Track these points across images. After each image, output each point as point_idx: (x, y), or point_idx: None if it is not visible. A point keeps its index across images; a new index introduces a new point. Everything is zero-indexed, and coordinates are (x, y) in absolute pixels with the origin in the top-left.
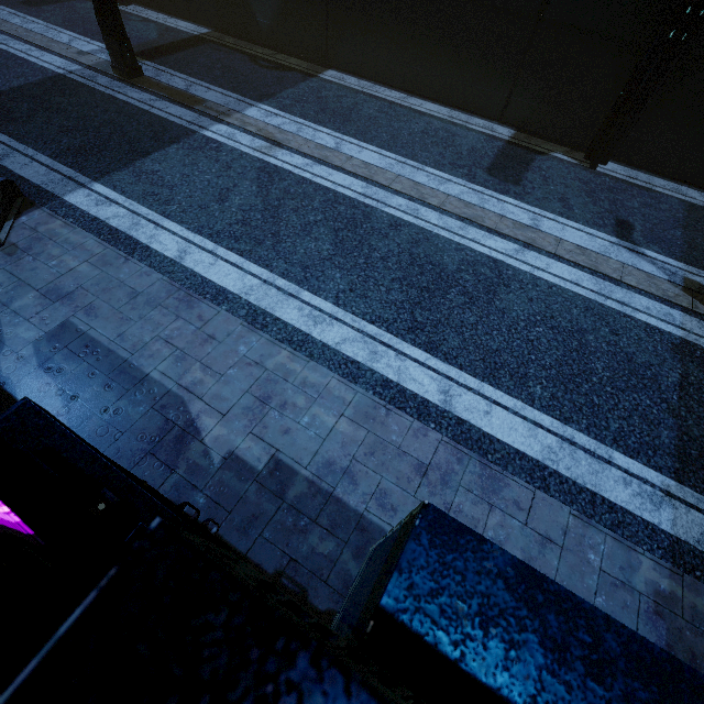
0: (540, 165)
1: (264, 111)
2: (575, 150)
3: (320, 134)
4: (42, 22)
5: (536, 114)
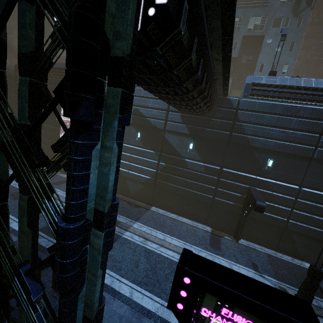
0: (223, 241)
1: (139, 225)
2: (230, 234)
3: (158, 234)
4: (61, 191)
5: (216, 224)
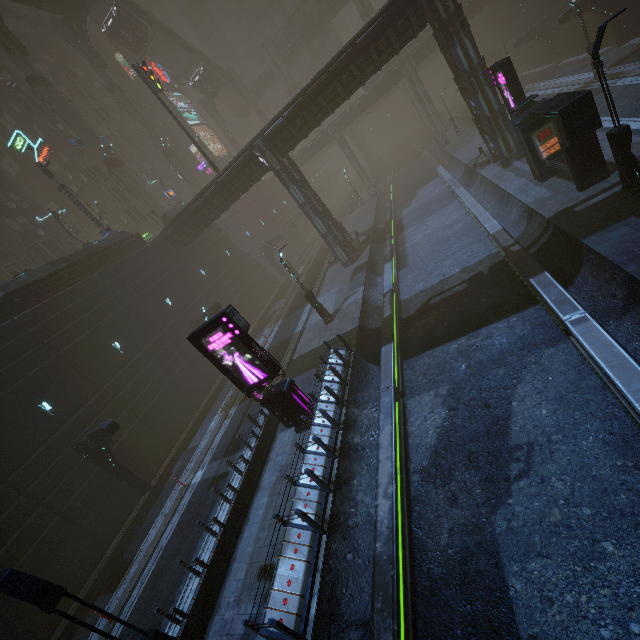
0: None
1: None
2: None
3: None
4: (580, 75)
5: None
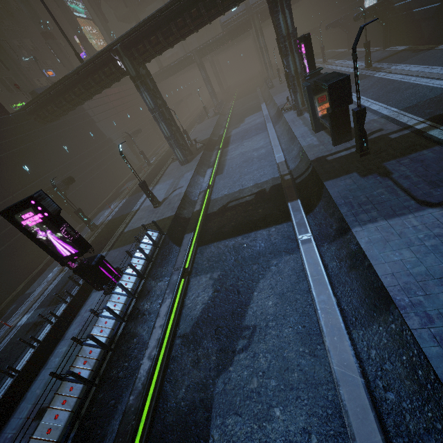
0: None
1: (397, 66)
2: None
3: (407, 67)
4: (359, 62)
5: None
